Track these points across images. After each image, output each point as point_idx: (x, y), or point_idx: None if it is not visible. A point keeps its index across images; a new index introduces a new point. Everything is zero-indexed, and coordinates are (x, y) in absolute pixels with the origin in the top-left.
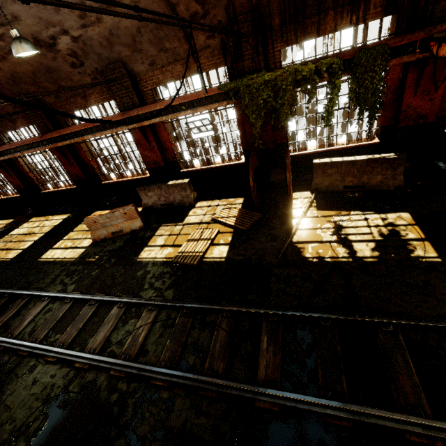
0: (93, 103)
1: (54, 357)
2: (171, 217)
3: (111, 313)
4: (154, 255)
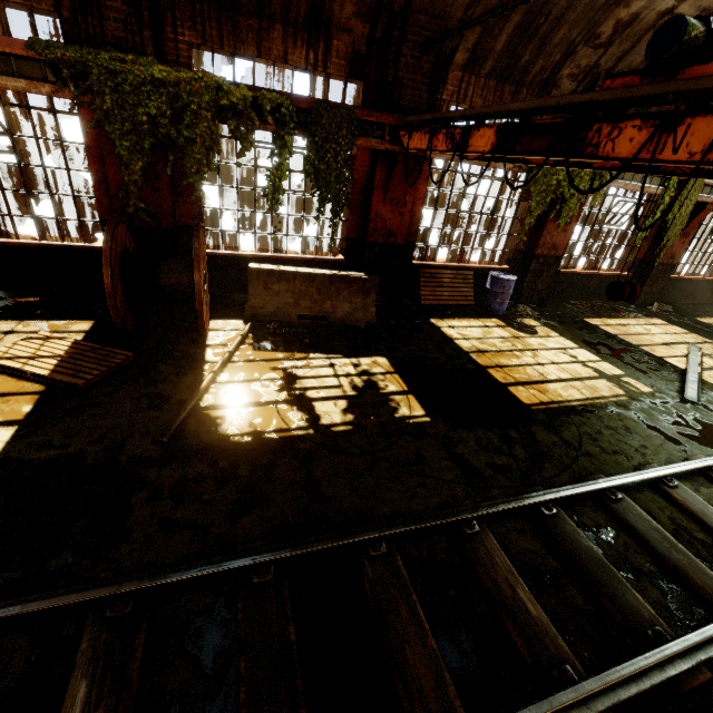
0: None
1: None
2: None
3: None
4: None
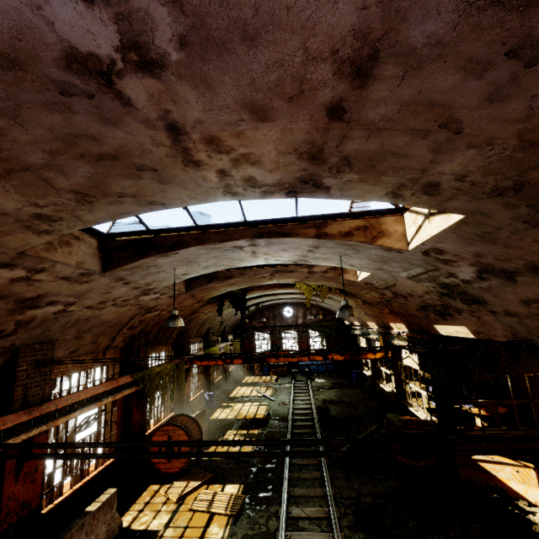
0: None
1: None
2: None
3: None
4: None
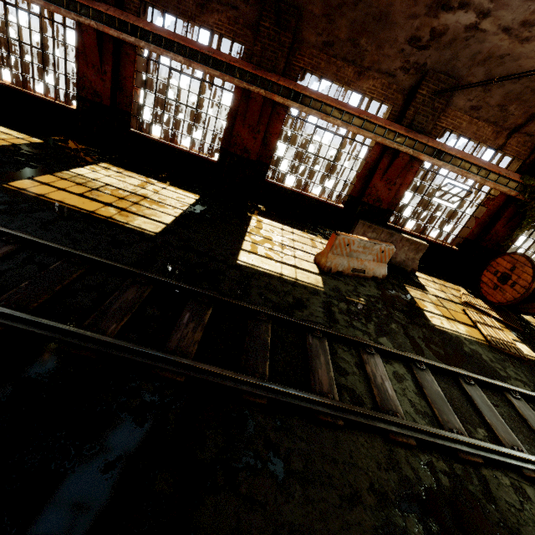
0: (363, 88)
1: None
2: (404, 278)
3: (518, 406)
4: (451, 327)
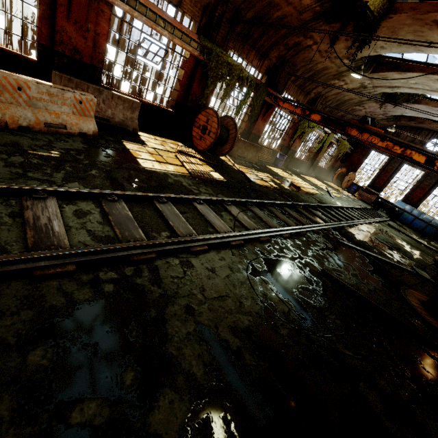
0: None
1: (203, 246)
2: (124, 136)
3: (200, 208)
4: (162, 168)
